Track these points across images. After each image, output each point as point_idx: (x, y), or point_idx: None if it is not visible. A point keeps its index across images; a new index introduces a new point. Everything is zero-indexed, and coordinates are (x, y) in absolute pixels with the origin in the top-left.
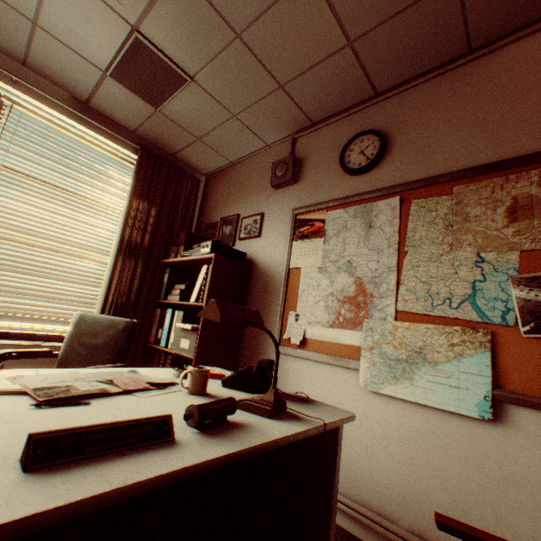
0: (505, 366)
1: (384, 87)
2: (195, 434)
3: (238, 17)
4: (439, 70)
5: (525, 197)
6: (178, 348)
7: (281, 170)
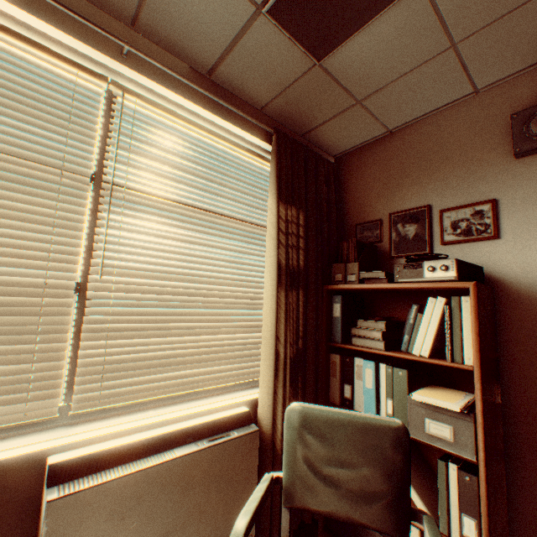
0: None
1: None
2: None
3: None
4: None
5: None
6: (421, 433)
7: None
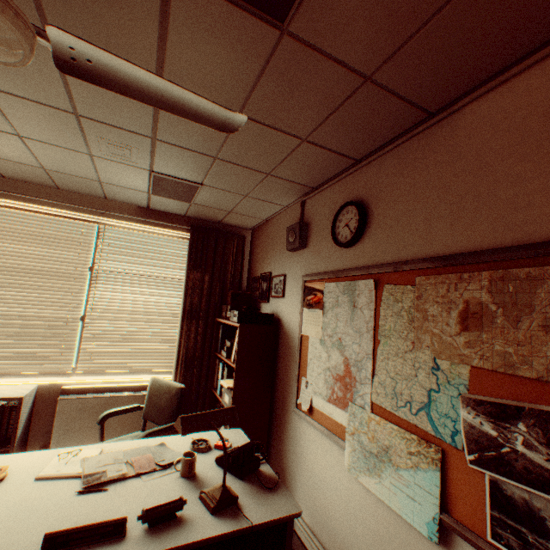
0: (453, 491)
1: (360, 155)
2: (143, 530)
3: (208, 149)
4: (405, 136)
5: (476, 302)
6: (224, 401)
7: (291, 237)
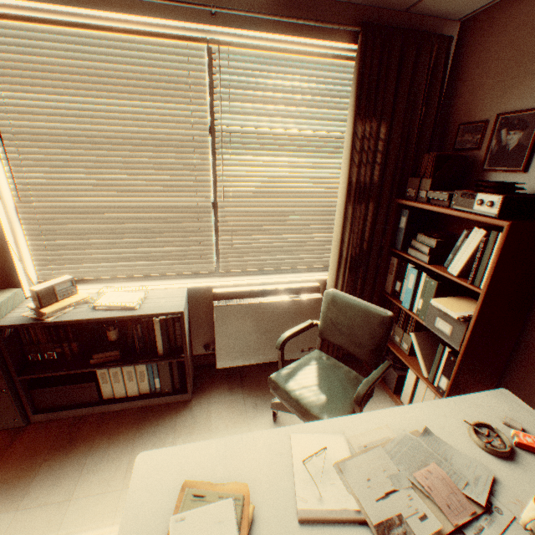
0: None
1: None
2: None
3: None
4: None
5: None
6: (431, 326)
7: None
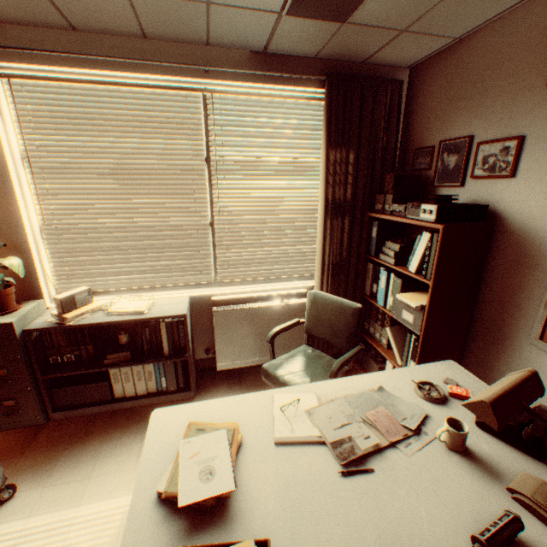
0: None
1: None
2: None
3: None
4: None
5: None
6: (399, 318)
7: None
